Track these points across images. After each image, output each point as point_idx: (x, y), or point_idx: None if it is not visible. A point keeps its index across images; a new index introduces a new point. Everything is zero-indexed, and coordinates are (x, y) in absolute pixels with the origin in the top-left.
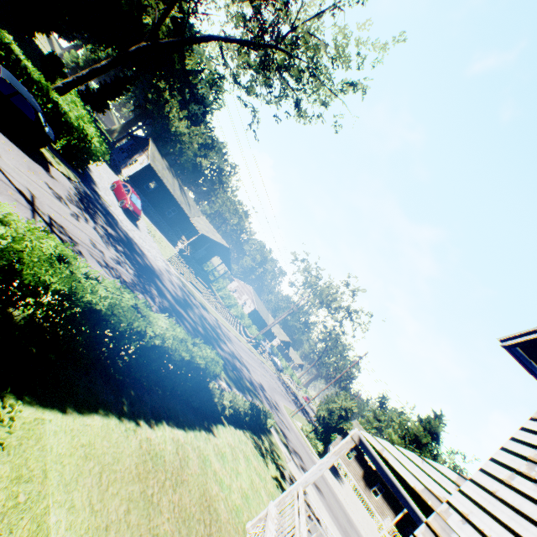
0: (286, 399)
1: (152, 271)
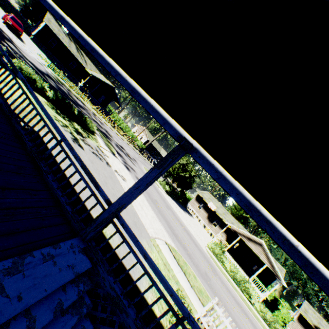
0: None
1: (7, 39)
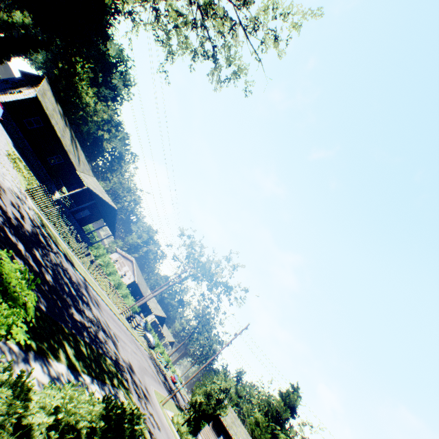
0: (157, 382)
1: None
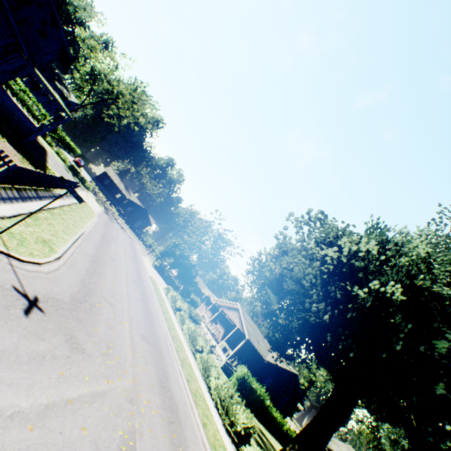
0: None
1: None
